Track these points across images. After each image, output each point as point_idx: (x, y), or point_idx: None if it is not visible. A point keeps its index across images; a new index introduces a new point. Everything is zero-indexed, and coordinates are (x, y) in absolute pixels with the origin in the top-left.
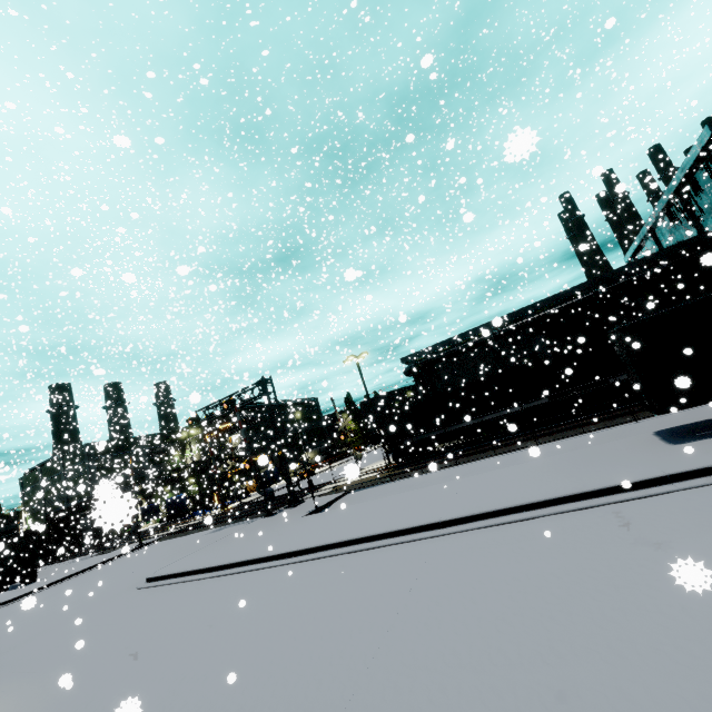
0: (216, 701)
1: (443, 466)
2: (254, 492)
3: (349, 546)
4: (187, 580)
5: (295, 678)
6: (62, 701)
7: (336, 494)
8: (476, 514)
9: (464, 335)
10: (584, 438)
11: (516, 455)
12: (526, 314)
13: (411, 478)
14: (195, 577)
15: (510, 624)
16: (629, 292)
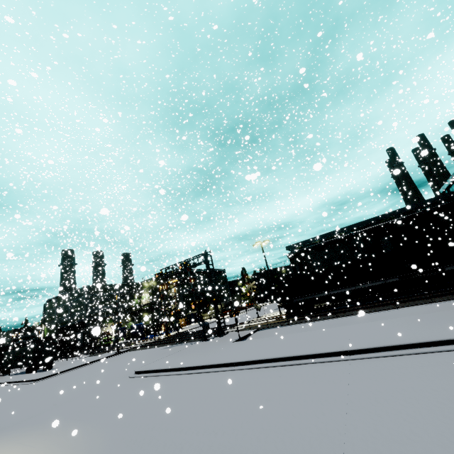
0: (233, 448)
1: (325, 318)
2: (183, 326)
3: (280, 362)
4: (165, 374)
5: (288, 438)
6: (114, 438)
7: (250, 330)
8: (376, 347)
9: (330, 234)
10: (434, 306)
11: (382, 314)
12: (374, 222)
13: (303, 324)
14: (170, 373)
15: (450, 418)
16: (448, 211)
